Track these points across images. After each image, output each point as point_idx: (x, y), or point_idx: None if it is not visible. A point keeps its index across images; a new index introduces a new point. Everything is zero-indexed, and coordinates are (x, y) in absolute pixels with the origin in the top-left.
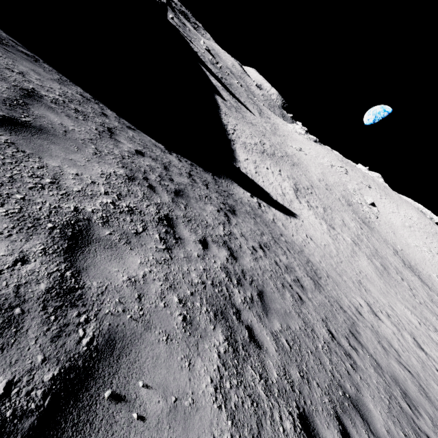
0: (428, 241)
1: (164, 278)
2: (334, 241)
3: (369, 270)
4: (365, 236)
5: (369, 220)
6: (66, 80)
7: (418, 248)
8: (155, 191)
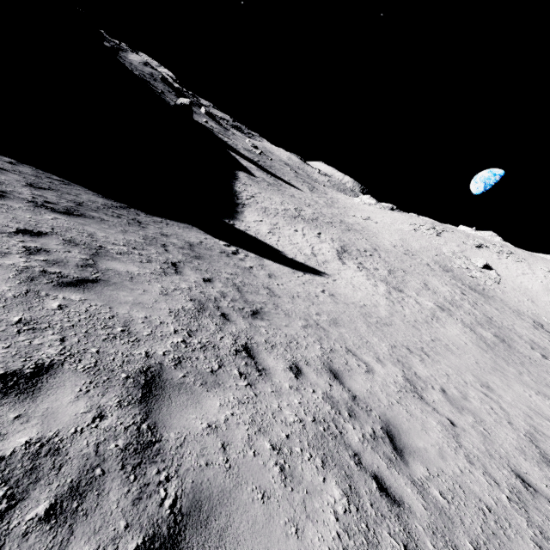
0: None
1: None
2: (393, 304)
3: (460, 340)
4: (468, 302)
5: (485, 287)
6: None
7: None
8: None
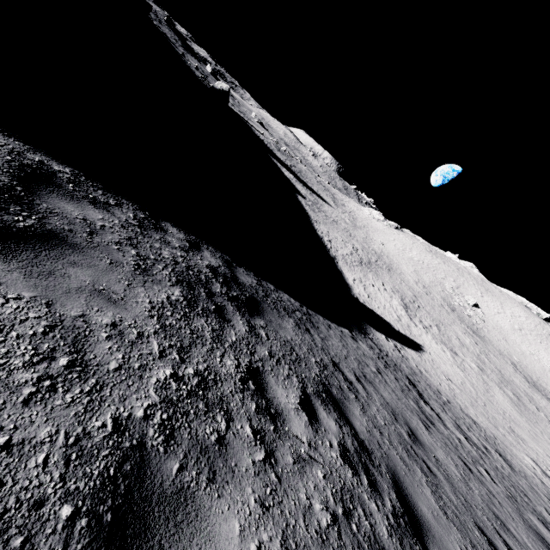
0: (543, 346)
1: (526, 533)
2: (464, 374)
3: (508, 407)
4: (484, 355)
5: (477, 327)
6: (315, 315)
7: (535, 356)
8: (429, 426)
